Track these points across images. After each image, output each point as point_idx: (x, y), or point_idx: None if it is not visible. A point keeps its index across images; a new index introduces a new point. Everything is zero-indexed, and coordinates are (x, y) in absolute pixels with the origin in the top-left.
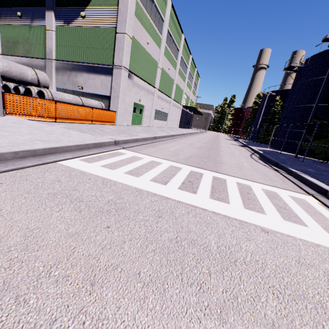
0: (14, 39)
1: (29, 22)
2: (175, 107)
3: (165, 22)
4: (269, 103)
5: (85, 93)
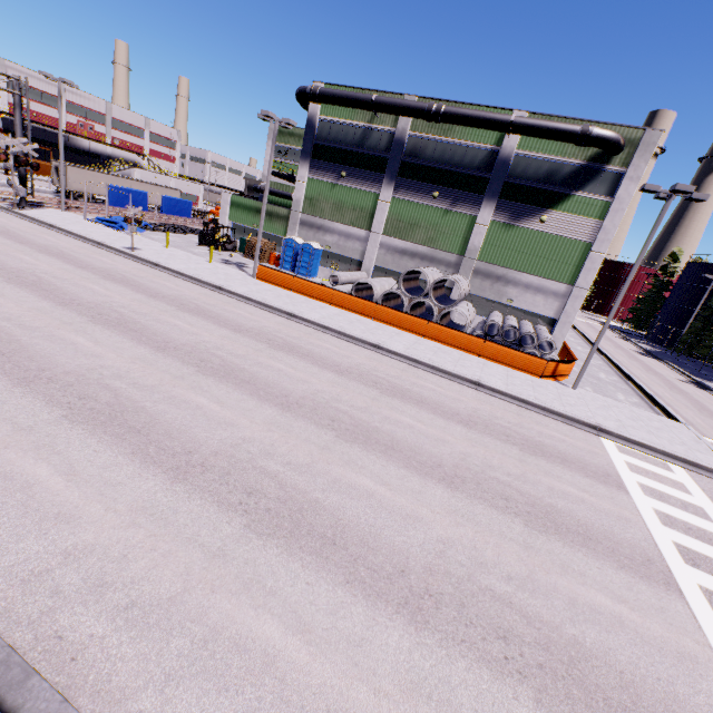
0: (412, 220)
1: (445, 206)
2: None
3: None
4: (705, 284)
5: (513, 308)
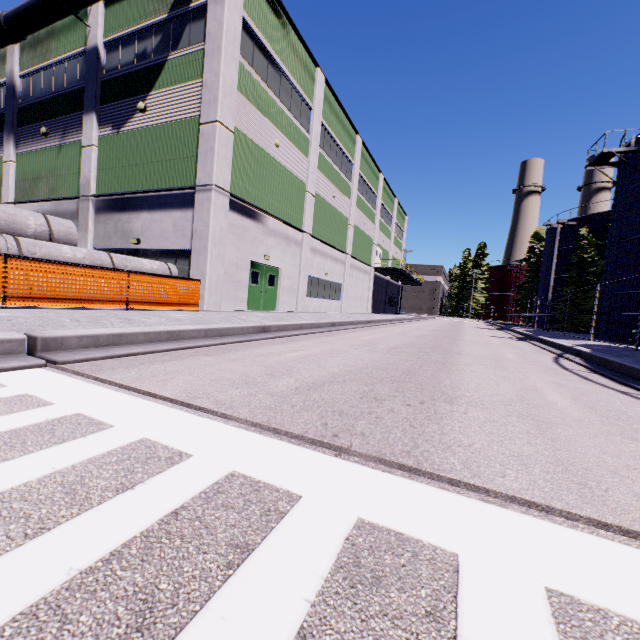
0: (35, 174)
1: (58, 141)
2: (357, 271)
3: (314, 110)
4: (565, 244)
5: (145, 252)
